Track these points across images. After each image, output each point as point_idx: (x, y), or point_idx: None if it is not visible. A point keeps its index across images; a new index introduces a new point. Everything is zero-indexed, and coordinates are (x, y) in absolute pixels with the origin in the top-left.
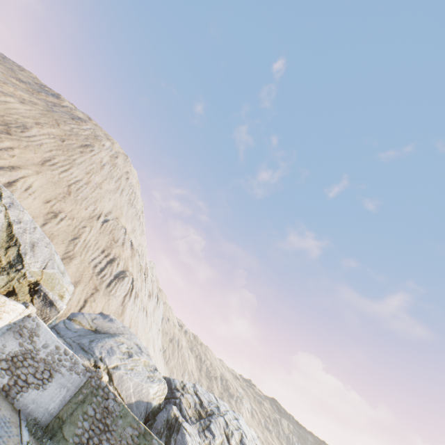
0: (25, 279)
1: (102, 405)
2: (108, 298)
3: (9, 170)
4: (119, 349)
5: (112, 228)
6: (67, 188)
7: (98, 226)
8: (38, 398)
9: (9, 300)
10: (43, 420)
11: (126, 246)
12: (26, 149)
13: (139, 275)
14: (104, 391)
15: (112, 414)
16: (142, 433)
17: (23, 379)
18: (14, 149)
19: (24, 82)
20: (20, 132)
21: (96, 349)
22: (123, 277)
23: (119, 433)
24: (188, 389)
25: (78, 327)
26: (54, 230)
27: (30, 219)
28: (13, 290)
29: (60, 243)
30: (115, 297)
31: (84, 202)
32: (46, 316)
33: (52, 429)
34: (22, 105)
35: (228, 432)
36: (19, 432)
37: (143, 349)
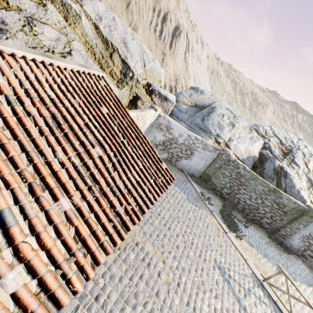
0: (139, 84)
1: (234, 171)
2: (174, 60)
3: None
4: (224, 122)
5: None
6: None
7: None
8: (189, 164)
9: (145, 112)
10: (196, 174)
11: None
12: None
13: (188, 26)
14: (234, 163)
15: (244, 177)
16: (271, 190)
17: (176, 155)
18: None
19: None
20: None
21: (210, 127)
22: (178, 34)
23: (252, 187)
24: (269, 133)
25: (185, 108)
26: (109, 2)
27: (103, 8)
28: (136, 96)
29: (120, 16)
30: (178, 57)
31: None
32: (165, 108)
33: (204, 179)
34: None
35: (305, 161)
36: (191, 185)
37: (233, 112)
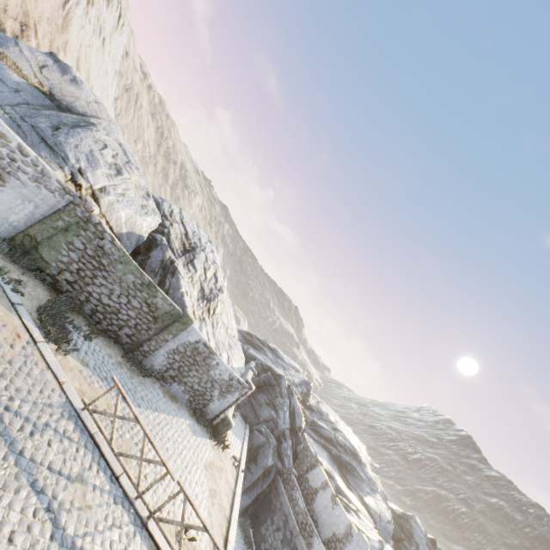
0: None
1: (95, 243)
2: None
3: None
4: (103, 158)
5: None
6: None
7: None
8: None
9: None
10: (3, 230)
11: None
12: None
13: None
14: (97, 229)
15: (110, 257)
16: (146, 284)
17: None
18: None
19: None
20: None
21: (69, 150)
22: None
23: (118, 276)
24: (176, 217)
25: (16, 80)
26: None
27: None
28: None
29: None
30: None
31: None
32: None
33: (22, 246)
34: None
35: (206, 267)
36: None
37: (130, 156)
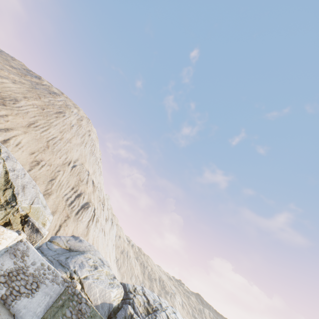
0: (18, 213)
1: (77, 308)
2: (76, 223)
3: (4, 131)
4: (87, 263)
5: (79, 171)
6: (46, 143)
7: (69, 170)
8: (28, 304)
9: (6, 229)
10: None
11: (89, 184)
12: (17, 115)
13: (99, 205)
14: (78, 297)
15: (85, 315)
16: None
17: (17, 290)
18: (8, 116)
19: (15, 68)
20: (12, 104)
21: (71, 264)
22: (87, 207)
23: None
24: (138, 291)
25: (56, 247)
26: (37, 174)
27: (21, 168)
28: (9, 222)
29: (42, 183)
30: (82, 222)
31: (58, 153)
32: (33, 240)
33: None
34: (14, 84)
35: None
36: None
37: (105, 262)
